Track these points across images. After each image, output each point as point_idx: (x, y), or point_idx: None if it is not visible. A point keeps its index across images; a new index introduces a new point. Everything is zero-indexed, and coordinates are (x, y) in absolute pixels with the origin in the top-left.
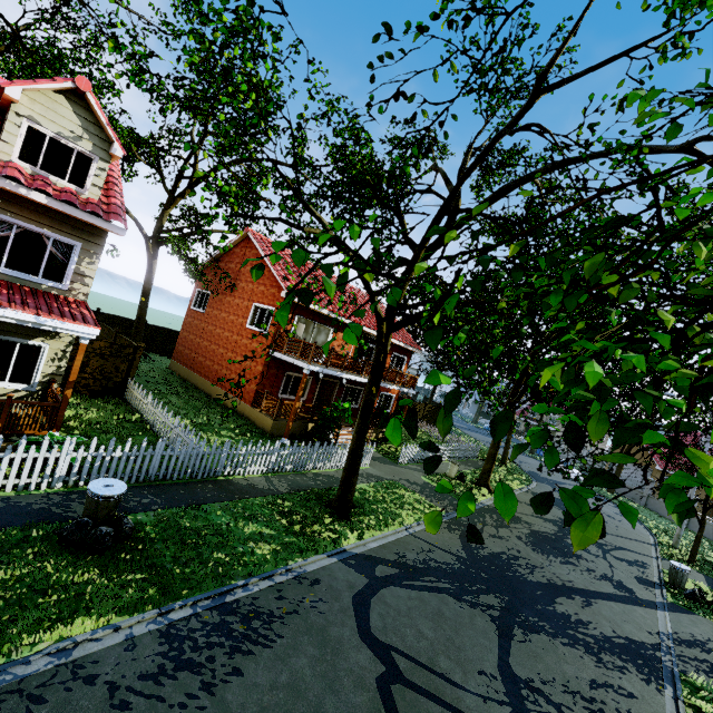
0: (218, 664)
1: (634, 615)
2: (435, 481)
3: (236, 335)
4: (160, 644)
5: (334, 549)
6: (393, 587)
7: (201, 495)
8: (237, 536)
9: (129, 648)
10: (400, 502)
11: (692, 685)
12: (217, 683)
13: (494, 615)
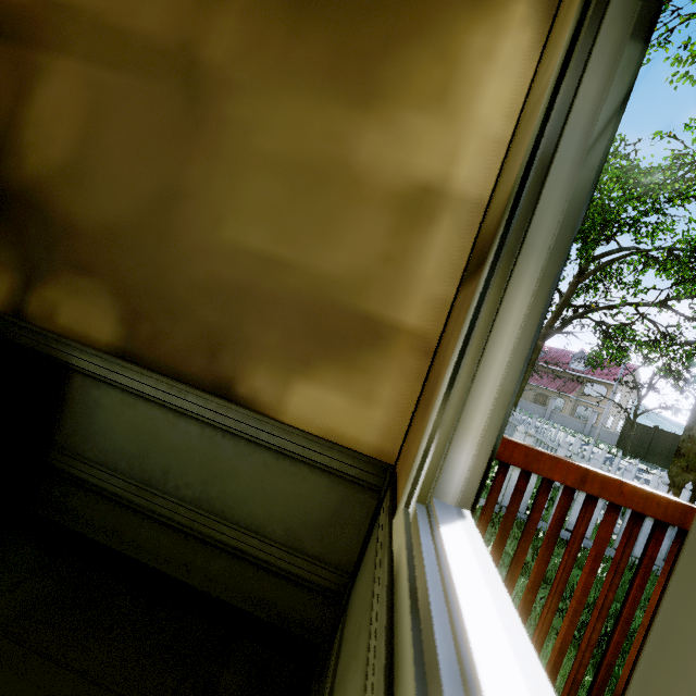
0: None
1: None
2: None
3: None
4: None
5: None
6: None
7: None
8: None
9: None
10: None
11: None
12: None
13: None
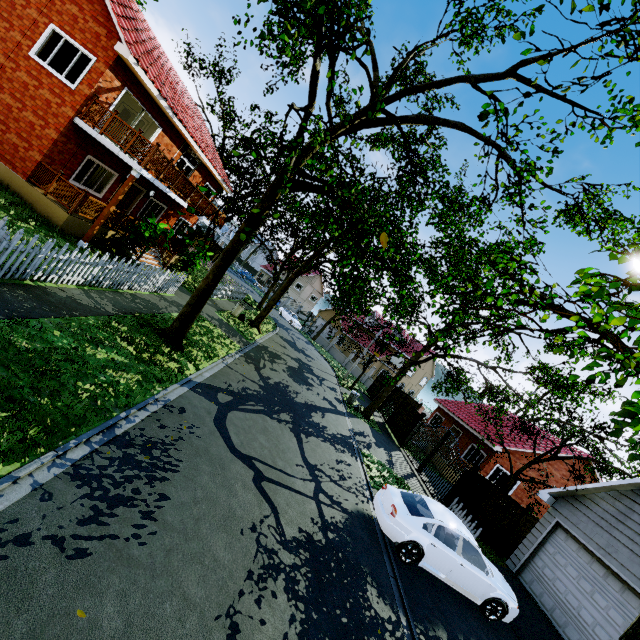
0: (145, 494)
1: (340, 421)
2: (225, 318)
3: (3, 56)
4: (78, 487)
5: (184, 379)
6: (235, 411)
7: (17, 304)
8: (92, 363)
9: (46, 498)
10: (211, 336)
11: (364, 455)
12: (154, 510)
13: (291, 427)
